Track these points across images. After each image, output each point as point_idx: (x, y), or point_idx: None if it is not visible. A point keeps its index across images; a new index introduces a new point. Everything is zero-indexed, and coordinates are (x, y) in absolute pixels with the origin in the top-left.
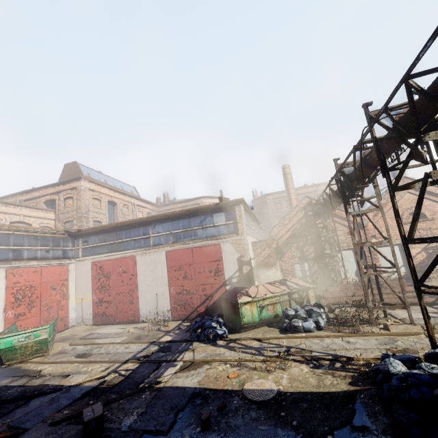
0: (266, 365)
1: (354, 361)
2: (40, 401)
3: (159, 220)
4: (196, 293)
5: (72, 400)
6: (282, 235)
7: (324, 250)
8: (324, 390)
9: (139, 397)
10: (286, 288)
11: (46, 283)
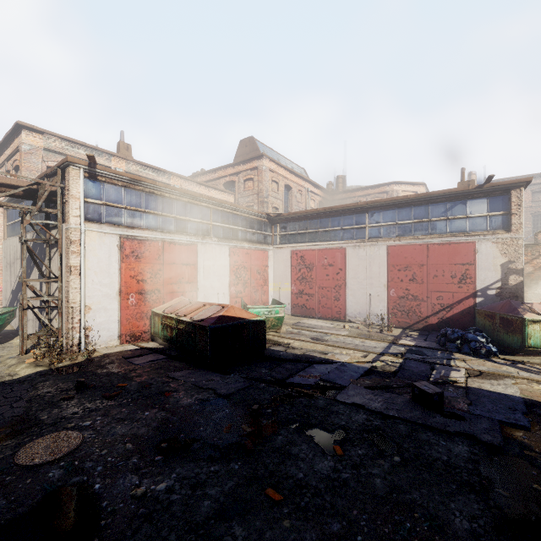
0: None
1: None
2: (323, 367)
3: (381, 207)
4: (426, 301)
5: (359, 373)
6: None
7: None
8: None
9: (444, 389)
10: None
11: (254, 266)
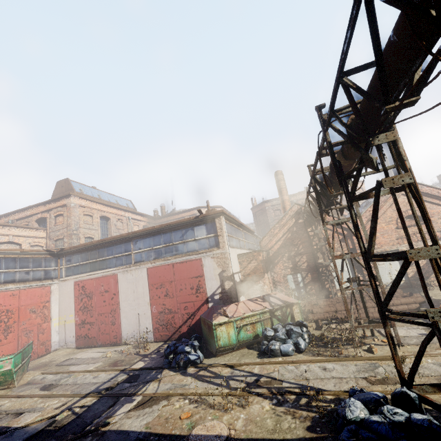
0: (226, 401)
1: (322, 395)
2: None
3: (140, 236)
4: (177, 312)
5: None
6: (273, 244)
7: (317, 259)
8: (278, 436)
9: None
10: (268, 305)
11: (25, 306)
